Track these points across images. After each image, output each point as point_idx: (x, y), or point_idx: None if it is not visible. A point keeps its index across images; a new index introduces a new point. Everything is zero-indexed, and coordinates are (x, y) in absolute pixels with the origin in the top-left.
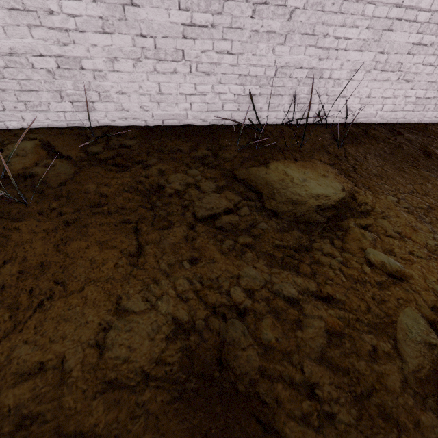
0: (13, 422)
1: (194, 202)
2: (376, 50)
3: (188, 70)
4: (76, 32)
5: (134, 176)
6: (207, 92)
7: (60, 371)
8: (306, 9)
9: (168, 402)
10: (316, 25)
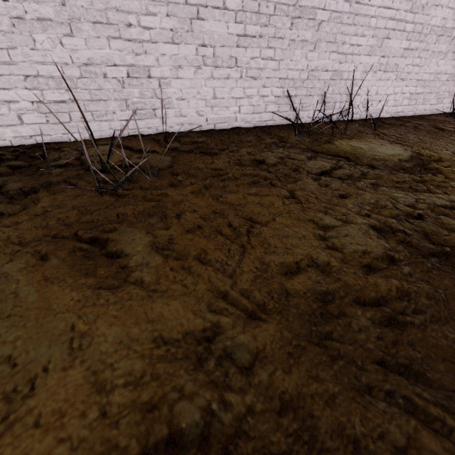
0: (317, 300)
1: (300, 166)
2: (379, 55)
3: (239, 76)
4: (149, 43)
5: (229, 157)
6: (253, 95)
7: (316, 267)
8: (329, 22)
9: (426, 271)
10: (337, 35)
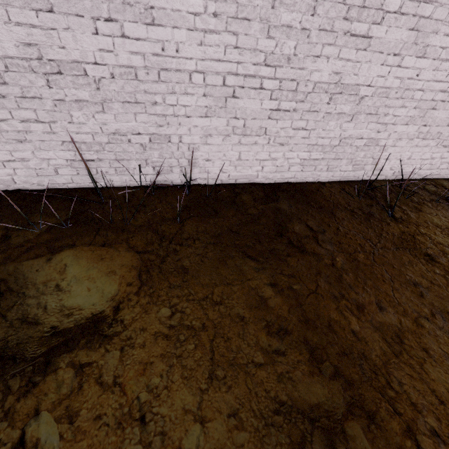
0: None
1: None
2: (227, 116)
3: None
4: None
5: None
6: (29, 158)
7: None
8: (115, 79)
9: None
10: (137, 93)
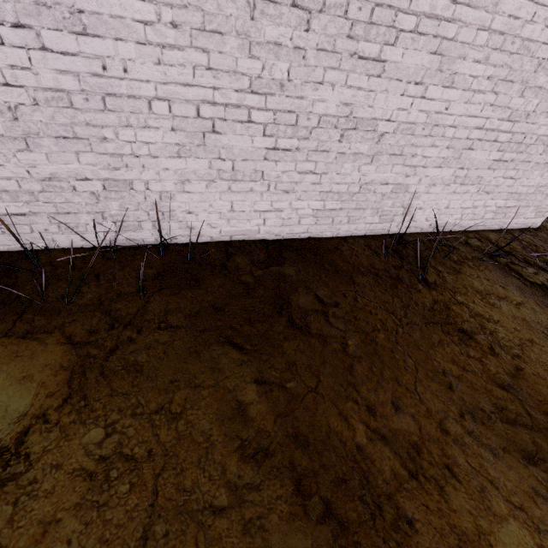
0: None
1: None
2: (208, 157)
3: None
4: None
5: None
6: None
7: None
8: (40, 106)
9: None
10: (75, 126)
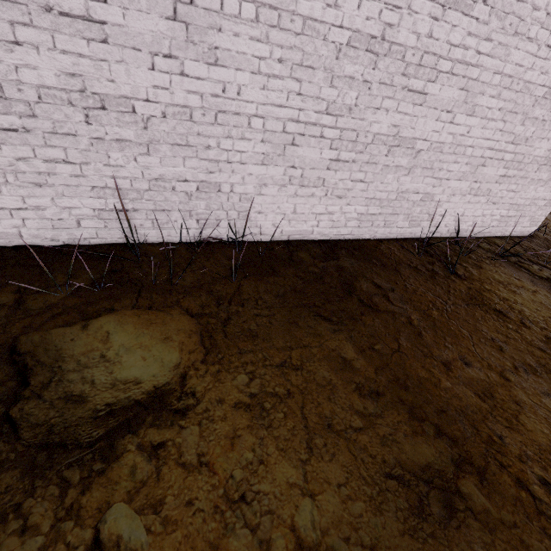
0: None
1: None
2: (284, 165)
3: (3, 180)
4: None
5: None
6: (47, 206)
7: None
8: (167, 118)
9: None
10: (189, 136)
